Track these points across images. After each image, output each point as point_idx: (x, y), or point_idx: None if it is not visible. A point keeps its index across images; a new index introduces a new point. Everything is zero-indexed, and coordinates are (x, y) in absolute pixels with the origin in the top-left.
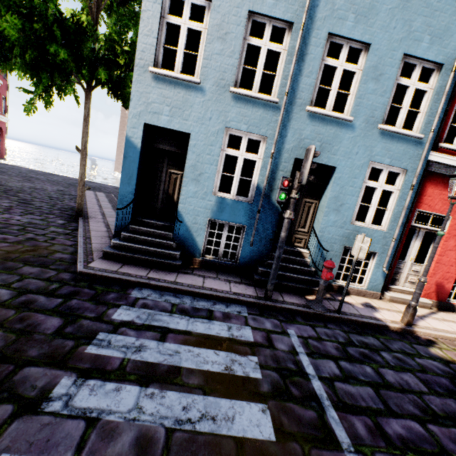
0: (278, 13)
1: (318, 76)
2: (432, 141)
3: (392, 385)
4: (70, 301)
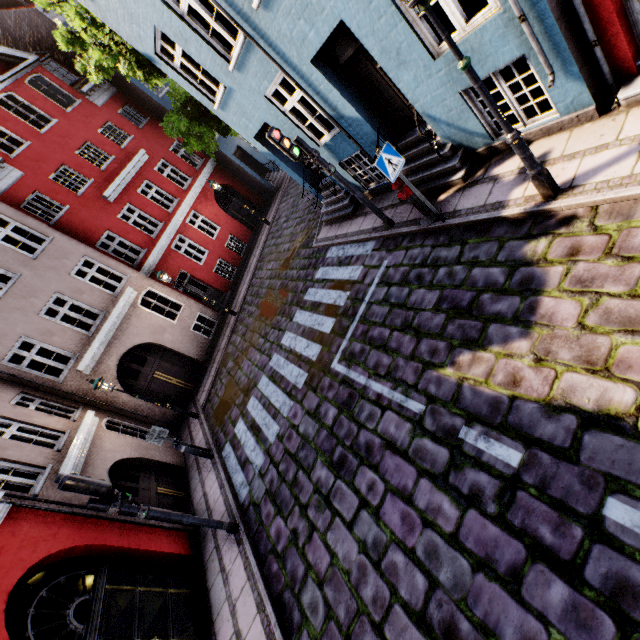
0: None
1: None
2: None
3: (407, 304)
4: (307, 271)
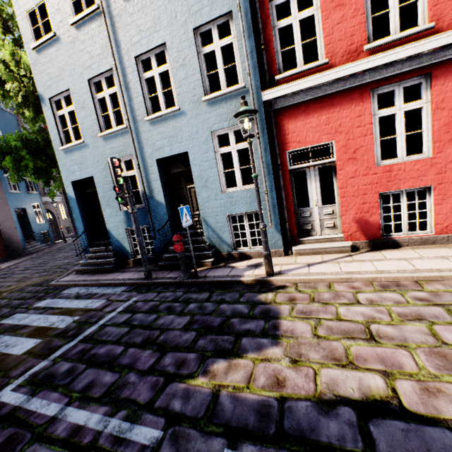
0: (102, 69)
1: (145, 91)
2: (258, 82)
3: (153, 325)
4: (26, 301)
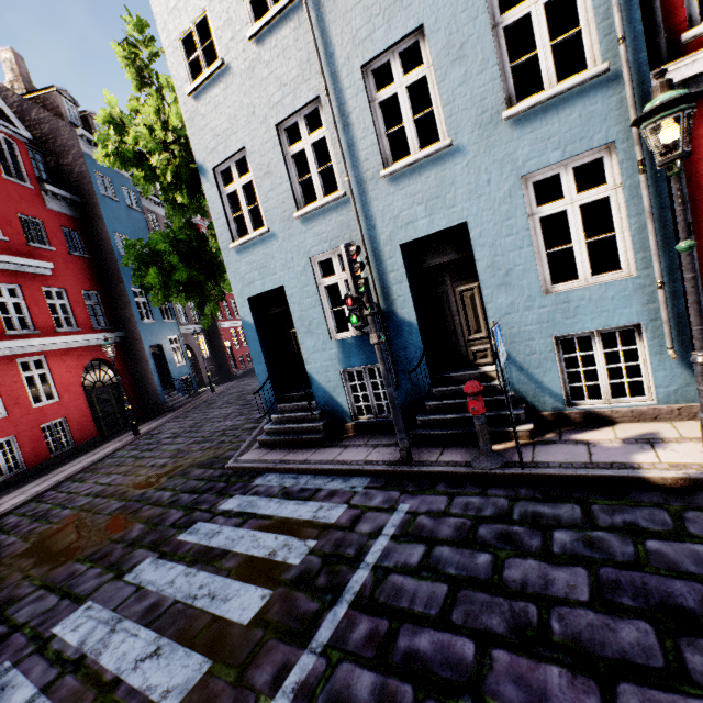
0: (301, 101)
1: (378, 125)
2: (642, 53)
3: (502, 584)
4: (202, 496)
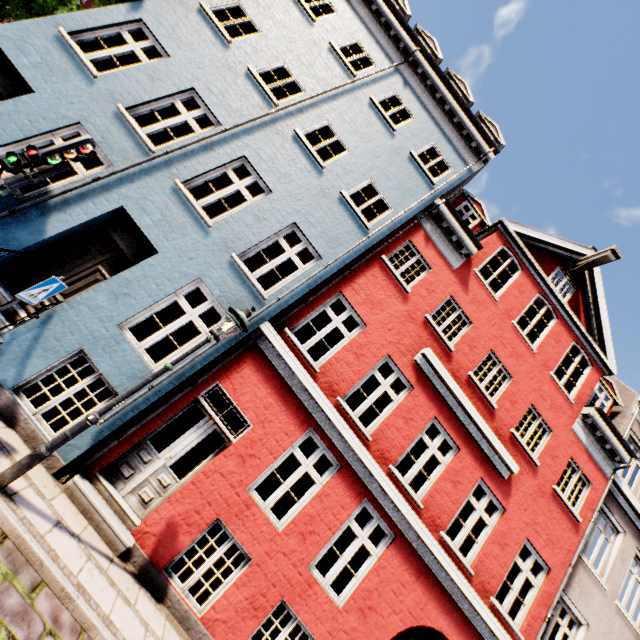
0: (216, 110)
1: (212, 174)
2: (276, 313)
3: None
4: None
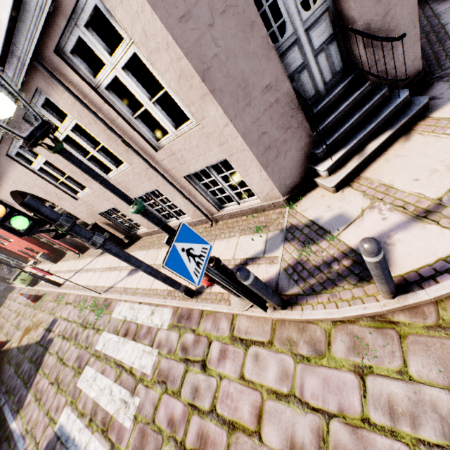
0: None
1: None
2: None
3: None
4: None
